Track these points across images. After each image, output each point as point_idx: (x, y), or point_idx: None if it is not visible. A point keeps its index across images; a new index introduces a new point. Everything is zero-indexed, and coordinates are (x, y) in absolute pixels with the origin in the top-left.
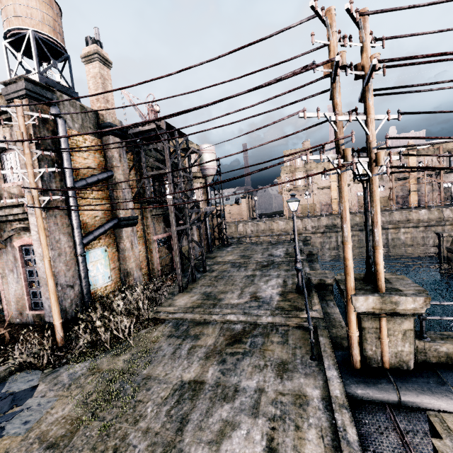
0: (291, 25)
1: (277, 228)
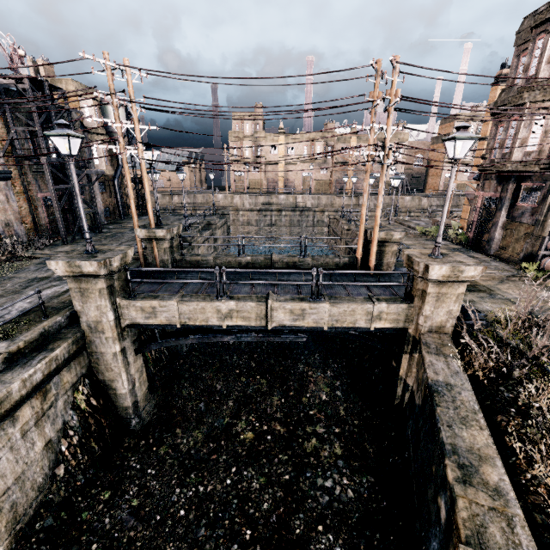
0: (77, 59)
1: (215, 202)
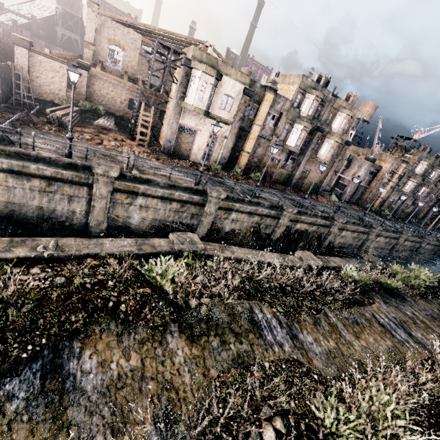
0: None
1: None
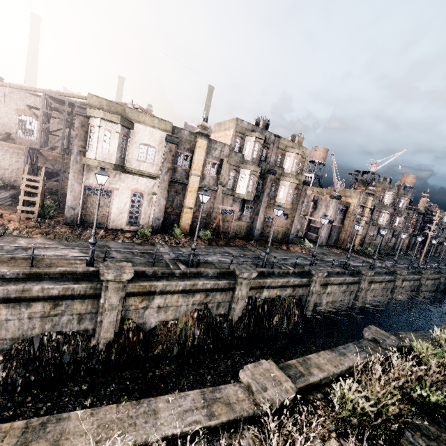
0: None
1: None
